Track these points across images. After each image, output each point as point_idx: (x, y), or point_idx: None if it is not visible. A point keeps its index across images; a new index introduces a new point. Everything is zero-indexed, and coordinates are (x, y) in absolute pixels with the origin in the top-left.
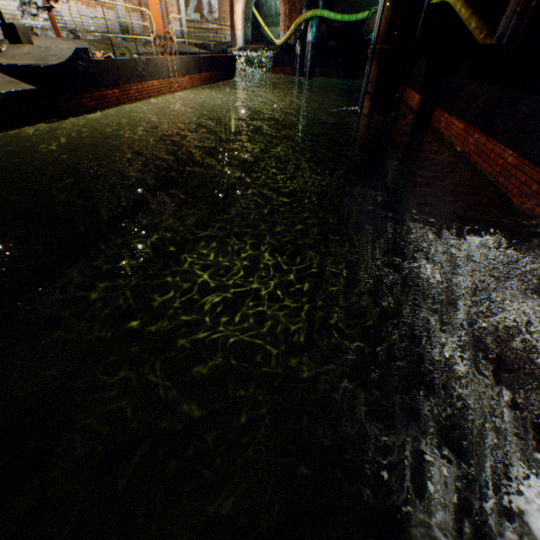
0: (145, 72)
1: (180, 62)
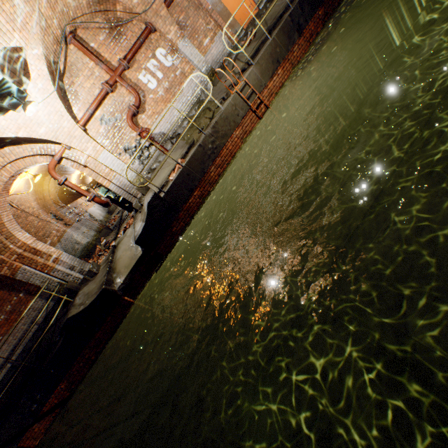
0: (216, 141)
1: (258, 68)
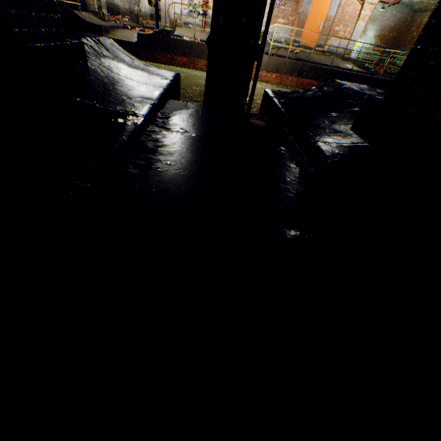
0: None
1: (268, 60)
